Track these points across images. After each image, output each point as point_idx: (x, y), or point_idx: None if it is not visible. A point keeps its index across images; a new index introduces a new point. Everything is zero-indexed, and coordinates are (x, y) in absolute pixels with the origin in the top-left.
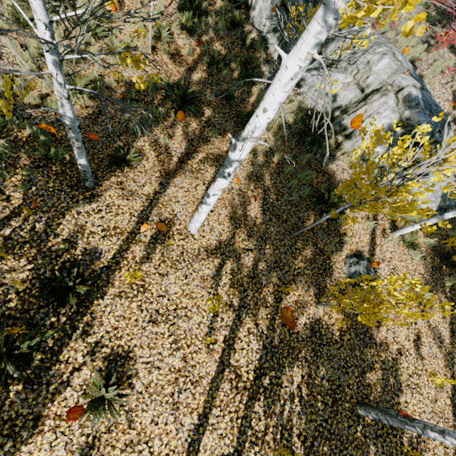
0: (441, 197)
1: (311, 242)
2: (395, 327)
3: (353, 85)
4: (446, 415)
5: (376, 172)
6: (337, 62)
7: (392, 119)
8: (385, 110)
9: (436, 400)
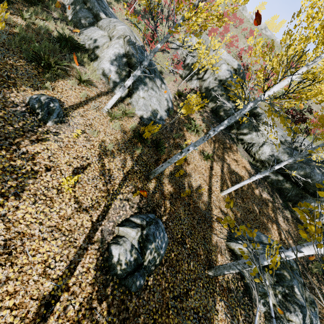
0: (151, 113)
1: (1, 68)
2: (60, 151)
3: (107, 36)
4: (75, 235)
5: (111, 85)
6: (102, 26)
7: (120, 50)
8: (117, 44)
9: (70, 218)
